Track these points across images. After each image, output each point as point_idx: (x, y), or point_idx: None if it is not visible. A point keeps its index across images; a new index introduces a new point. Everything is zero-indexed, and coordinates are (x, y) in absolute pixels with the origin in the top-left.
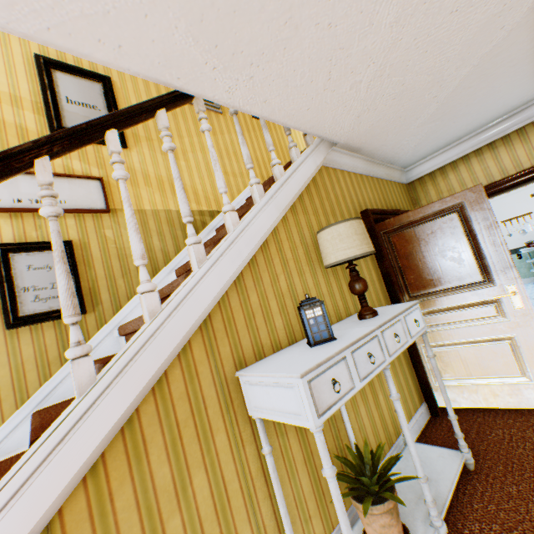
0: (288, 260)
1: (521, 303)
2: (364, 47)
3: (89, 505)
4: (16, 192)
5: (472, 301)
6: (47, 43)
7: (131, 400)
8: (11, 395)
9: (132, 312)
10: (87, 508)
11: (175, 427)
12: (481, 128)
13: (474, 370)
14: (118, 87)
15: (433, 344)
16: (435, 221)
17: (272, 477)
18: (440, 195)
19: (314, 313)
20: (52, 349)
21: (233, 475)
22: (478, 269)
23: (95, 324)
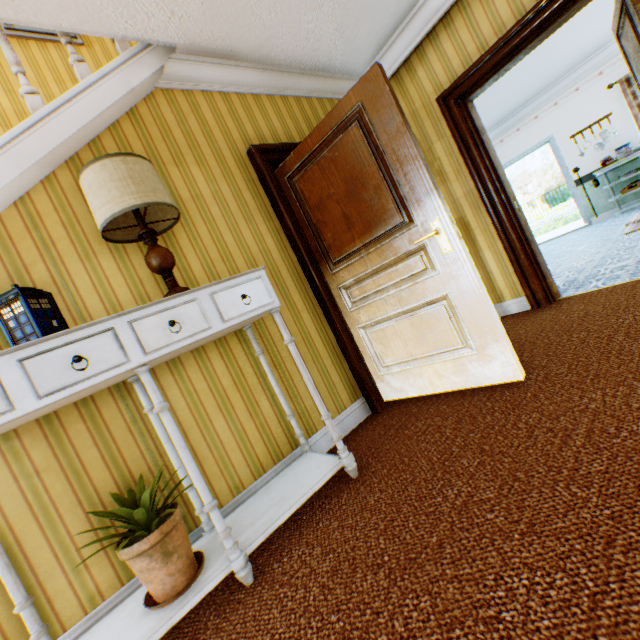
0: (56, 241)
1: (449, 244)
2: None
3: None
4: None
5: (397, 255)
6: None
7: None
8: None
9: None
10: None
11: None
12: None
13: (414, 348)
14: None
15: (368, 322)
16: (337, 143)
17: None
18: (412, 108)
19: (15, 311)
20: None
21: None
22: (395, 206)
23: None
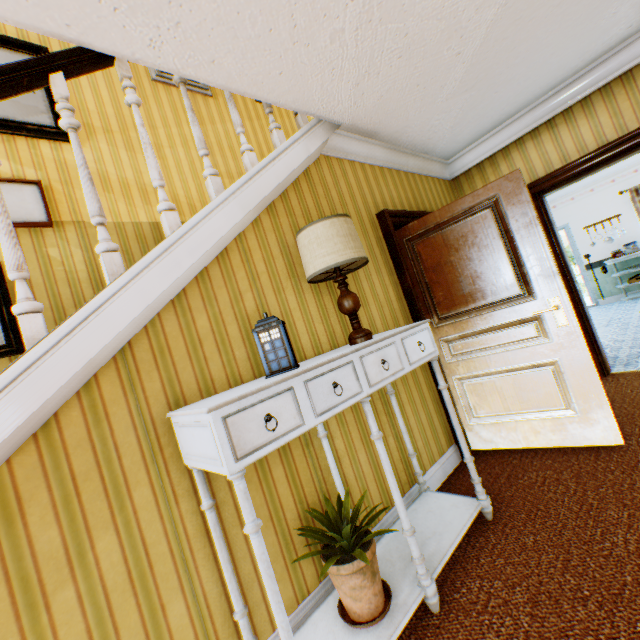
0: (259, 274)
1: (566, 319)
2: None
3: None
4: None
5: (510, 320)
6: None
7: None
8: None
9: None
10: None
11: (70, 481)
12: (537, 100)
13: (512, 403)
14: None
15: (466, 375)
16: (466, 221)
17: (213, 537)
18: None
19: (271, 336)
20: None
21: (159, 536)
22: (516, 280)
23: None
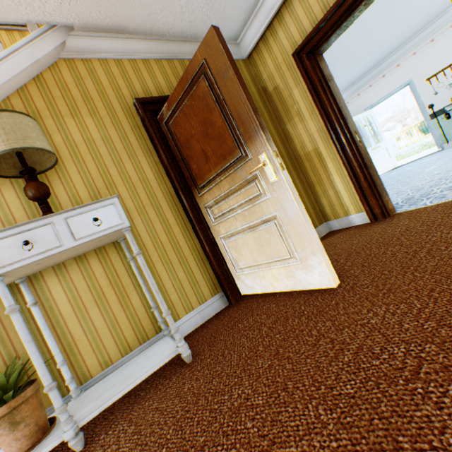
0: None
1: (274, 174)
2: None
3: None
4: None
5: (240, 182)
6: None
7: None
8: None
9: None
10: None
11: None
12: None
13: (257, 256)
14: None
15: (225, 234)
16: (193, 94)
17: None
18: (276, 63)
19: None
20: None
21: None
22: (235, 143)
23: None
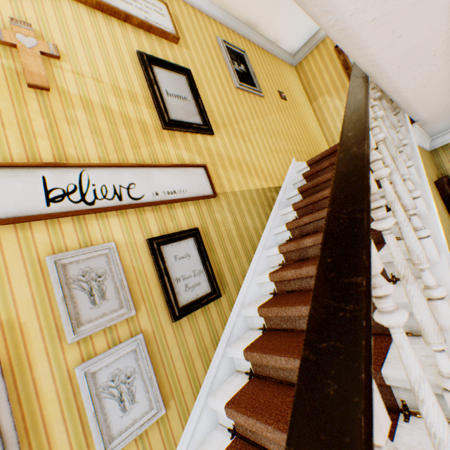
0: None
1: None
2: None
3: None
4: (152, 185)
5: None
6: (349, 36)
7: None
8: (188, 386)
9: (248, 290)
10: None
11: None
12: None
13: None
14: (195, 78)
15: None
16: None
17: None
18: None
19: None
20: (205, 335)
21: None
22: None
23: (227, 305)
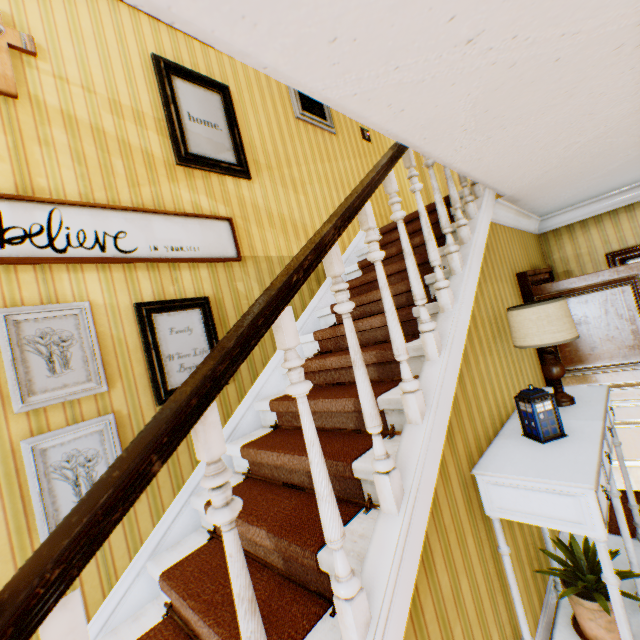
0: (481, 338)
1: None
2: (609, 113)
3: (411, 620)
4: (151, 237)
5: (635, 381)
6: (337, 106)
7: (428, 512)
8: (167, 481)
9: (268, 381)
10: (411, 624)
11: (444, 533)
12: (639, 181)
13: (628, 451)
14: (236, 99)
15: None
16: (603, 291)
17: (510, 577)
18: (576, 251)
19: (544, 407)
20: None
21: (480, 577)
22: None
23: (236, 396)
